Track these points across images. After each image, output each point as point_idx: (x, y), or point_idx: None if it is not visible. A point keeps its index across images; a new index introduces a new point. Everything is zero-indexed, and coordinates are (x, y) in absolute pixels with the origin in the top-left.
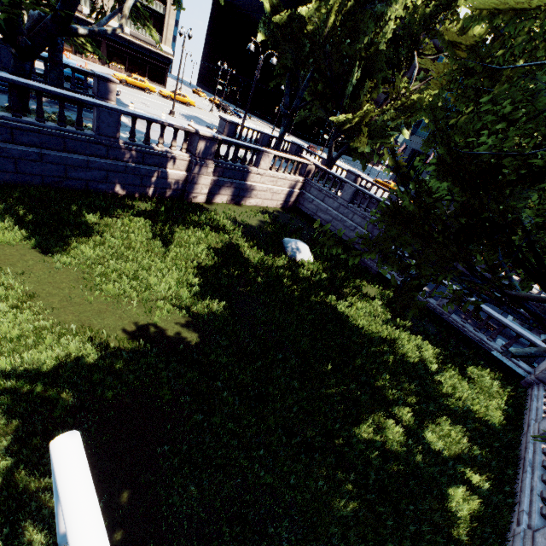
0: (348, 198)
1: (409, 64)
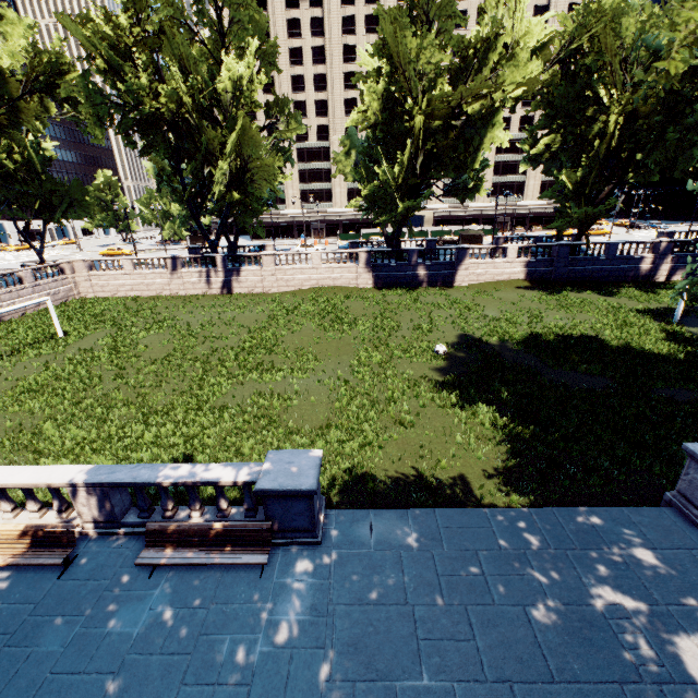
0: None
1: None
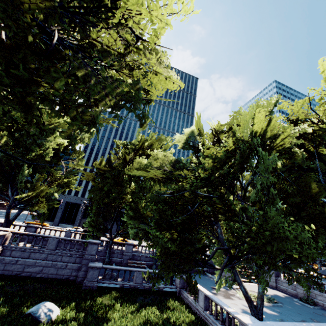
0: (54, 247)
1: (58, 165)
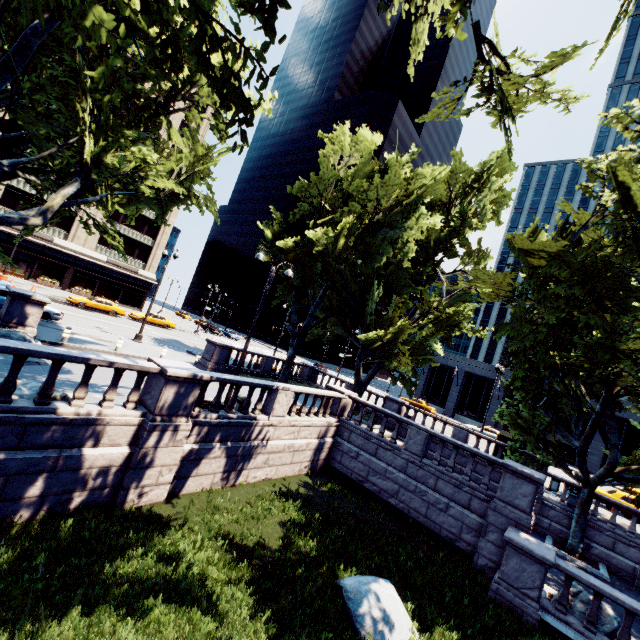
0: (419, 449)
1: (432, 280)
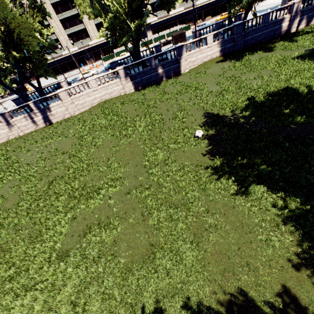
0: None
1: None
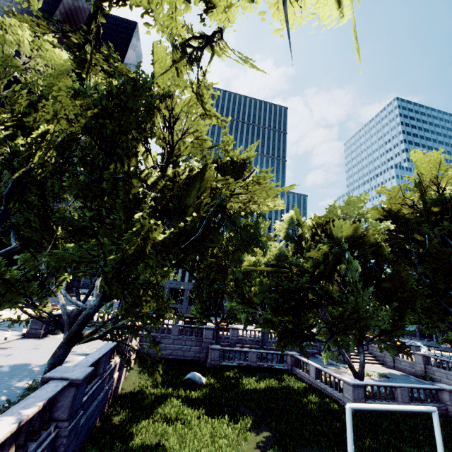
0: (177, 333)
1: None
